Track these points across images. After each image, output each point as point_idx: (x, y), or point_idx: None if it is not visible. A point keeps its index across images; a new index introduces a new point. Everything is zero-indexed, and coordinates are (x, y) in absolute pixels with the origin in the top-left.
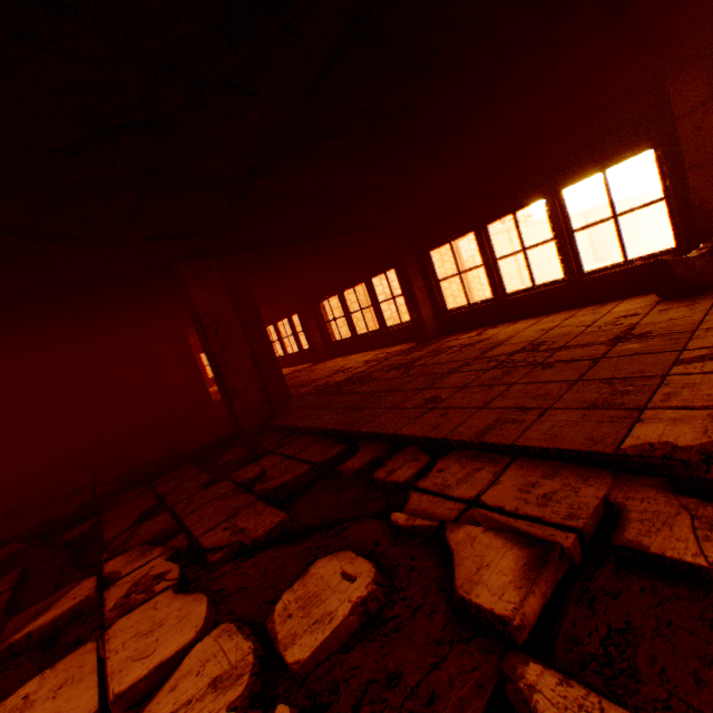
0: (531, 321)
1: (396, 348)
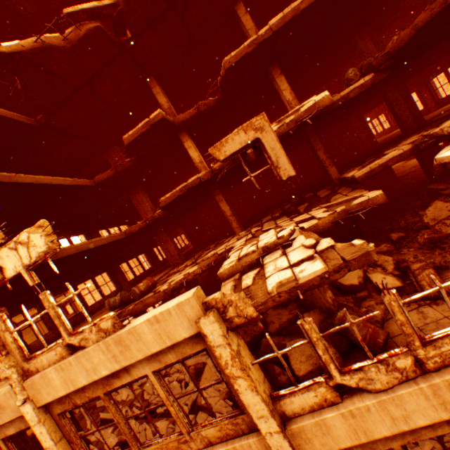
0: None
1: None
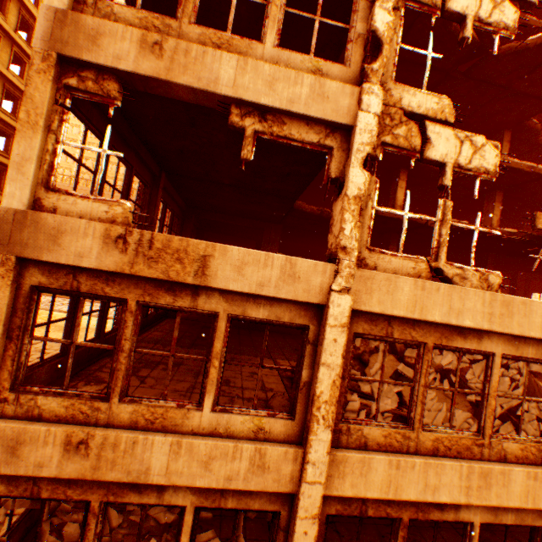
0: None
1: None
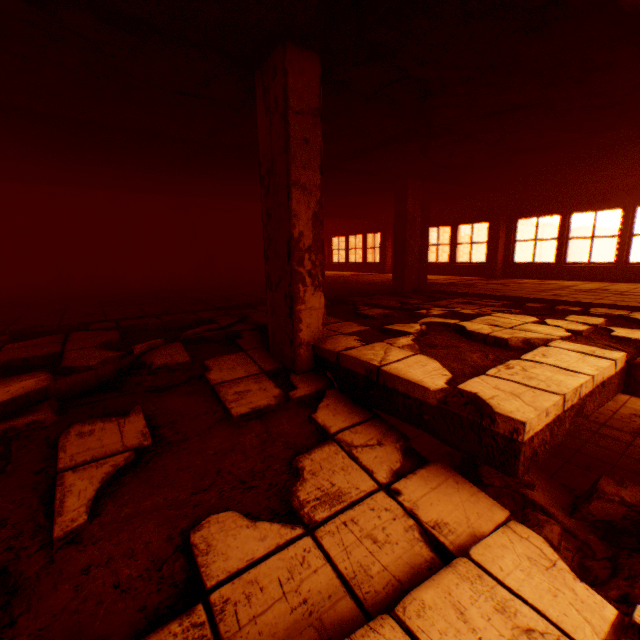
0: (583, 282)
1: (464, 277)
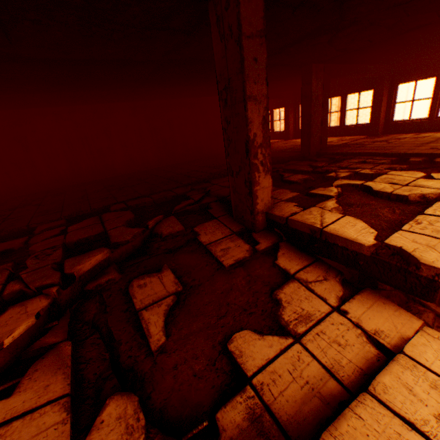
0: None
1: (352, 137)
